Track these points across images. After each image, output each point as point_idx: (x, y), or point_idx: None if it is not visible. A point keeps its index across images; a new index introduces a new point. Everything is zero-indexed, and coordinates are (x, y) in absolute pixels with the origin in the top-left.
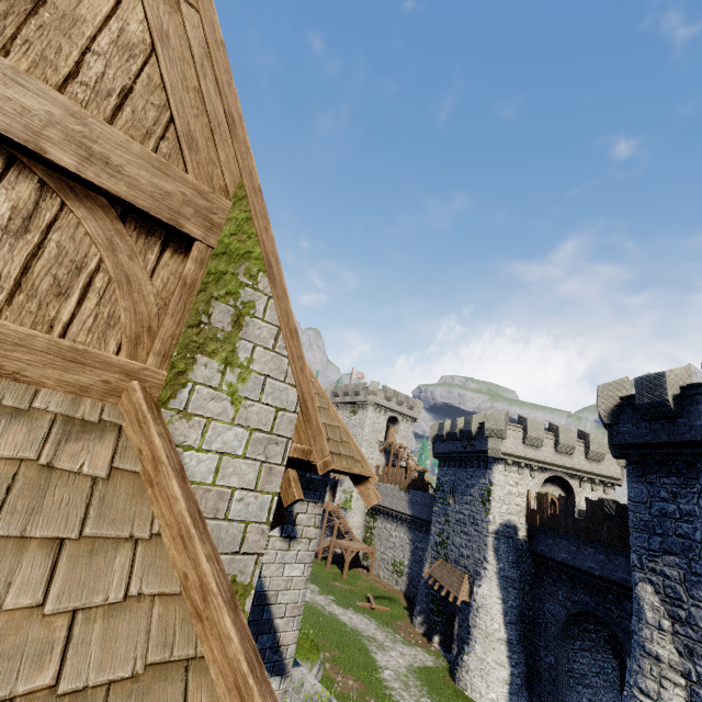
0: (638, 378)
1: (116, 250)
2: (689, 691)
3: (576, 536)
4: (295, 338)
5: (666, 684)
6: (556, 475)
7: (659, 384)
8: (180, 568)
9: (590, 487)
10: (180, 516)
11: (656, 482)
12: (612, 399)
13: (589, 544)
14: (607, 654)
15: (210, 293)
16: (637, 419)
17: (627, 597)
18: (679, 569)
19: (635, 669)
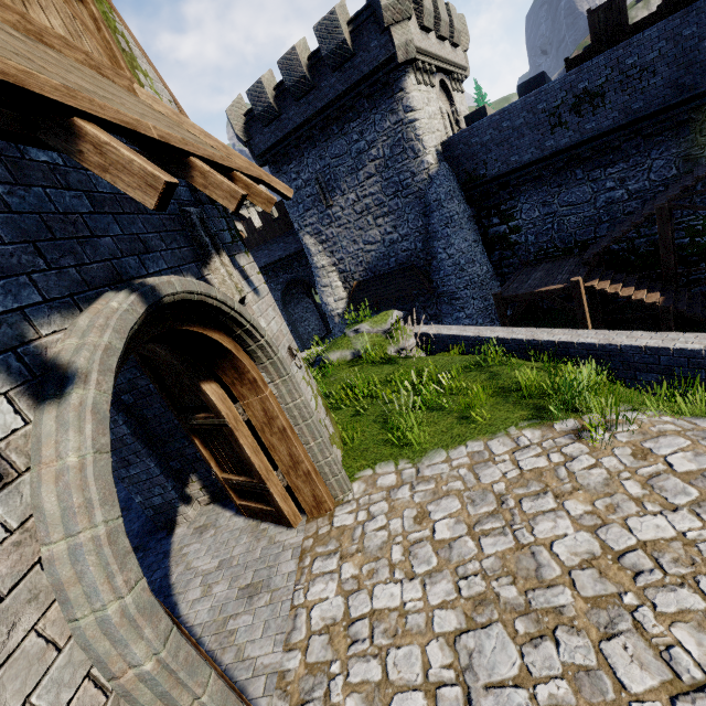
0: (249, 92)
1: (67, 2)
2: (338, 270)
3: (264, 243)
4: (147, 56)
5: (330, 275)
6: (231, 212)
7: (262, 91)
8: (214, 145)
9: (255, 210)
10: (201, 130)
11: (288, 170)
12: (240, 119)
13: (273, 242)
14: (306, 300)
15: (111, 28)
16: (261, 128)
17: (302, 257)
18: (315, 216)
19: (318, 280)
